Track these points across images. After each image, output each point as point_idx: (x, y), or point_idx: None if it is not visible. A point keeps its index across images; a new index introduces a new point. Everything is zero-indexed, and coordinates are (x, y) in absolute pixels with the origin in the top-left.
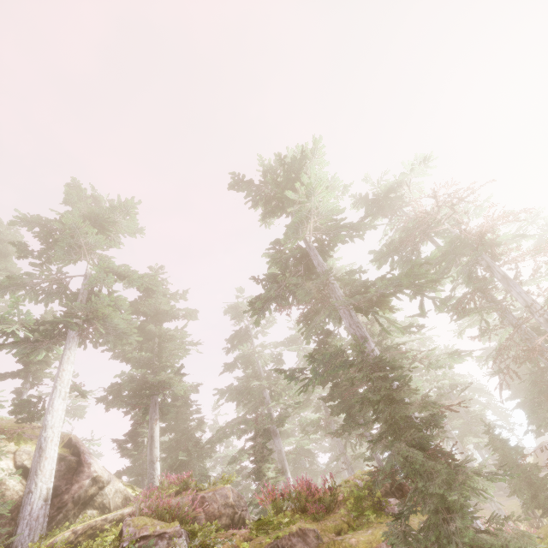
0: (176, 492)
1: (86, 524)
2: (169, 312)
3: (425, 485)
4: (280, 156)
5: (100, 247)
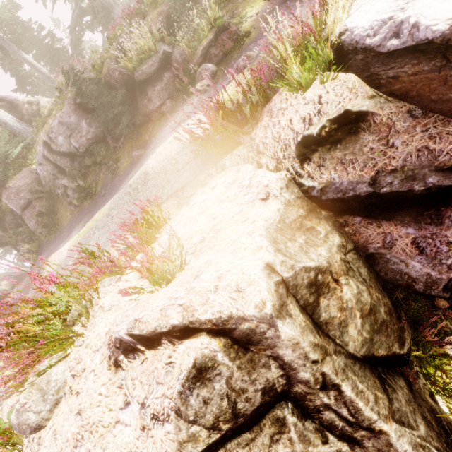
0: None
1: (47, 111)
2: None
3: None
4: None
5: None
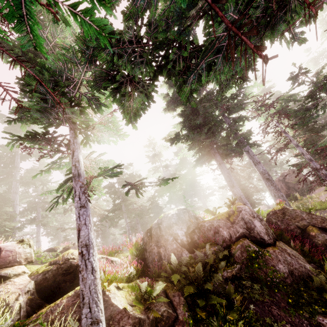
0: None
1: None
2: None
3: None
4: None
5: None
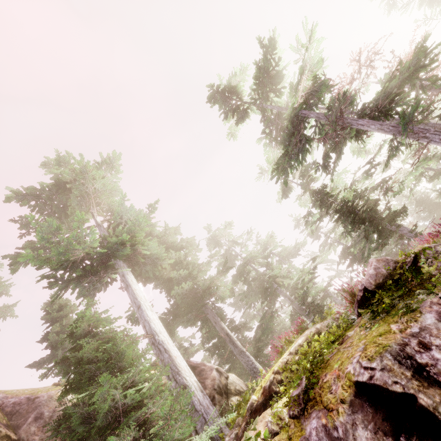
0: None
1: (279, 363)
2: (174, 246)
3: None
4: (260, 39)
5: (106, 193)
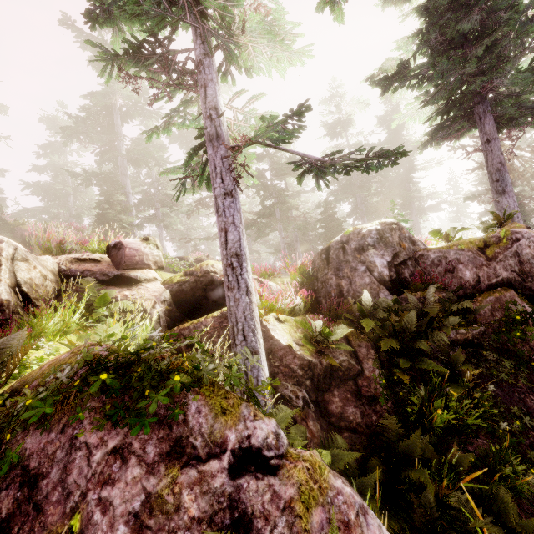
0: None
1: None
2: None
3: (107, 215)
4: (103, 37)
5: None
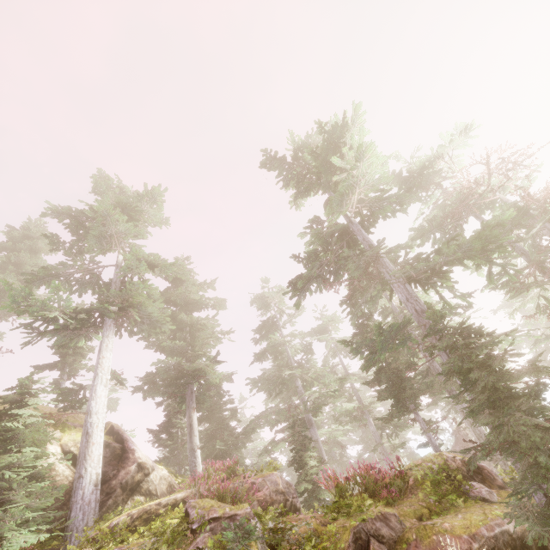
0: (223, 479)
1: (141, 508)
2: (199, 301)
3: None
4: (320, 123)
5: (130, 236)
